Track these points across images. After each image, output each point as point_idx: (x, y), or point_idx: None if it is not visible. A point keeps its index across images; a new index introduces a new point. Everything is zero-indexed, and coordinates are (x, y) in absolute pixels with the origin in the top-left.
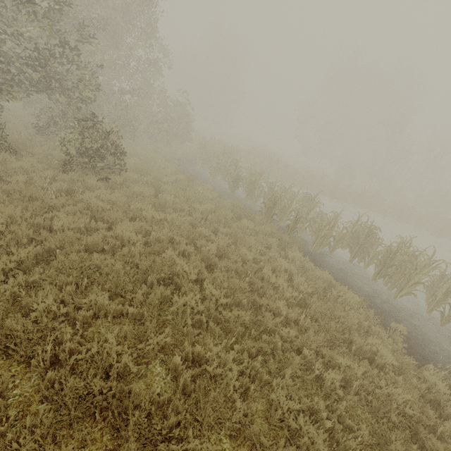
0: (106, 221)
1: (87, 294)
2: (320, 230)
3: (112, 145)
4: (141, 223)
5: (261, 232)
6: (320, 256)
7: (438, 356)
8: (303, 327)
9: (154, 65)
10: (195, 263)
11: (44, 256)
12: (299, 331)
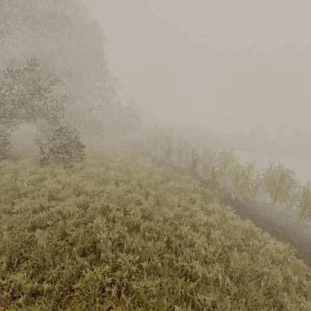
0: (59, 199)
1: (17, 271)
2: (237, 181)
3: (73, 143)
4: (83, 197)
5: (185, 189)
6: (243, 202)
7: None
8: (224, 288)
9: (109, 89)
10: (117, 229)
11: (0, 237)
12: (220, 293)
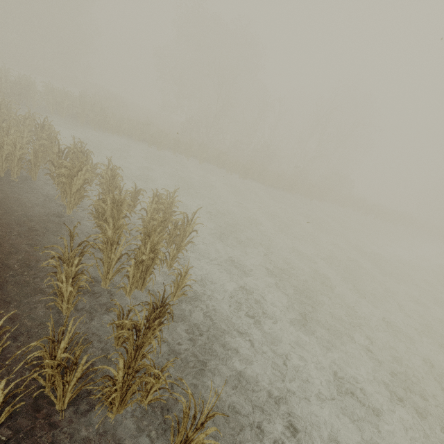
0: None
1: None
2: (1, 151)
3: None
4: None
5: None
6: (12, 181)
7: (33, 251)
8: None
9: None
10: None
11: None
12: None
